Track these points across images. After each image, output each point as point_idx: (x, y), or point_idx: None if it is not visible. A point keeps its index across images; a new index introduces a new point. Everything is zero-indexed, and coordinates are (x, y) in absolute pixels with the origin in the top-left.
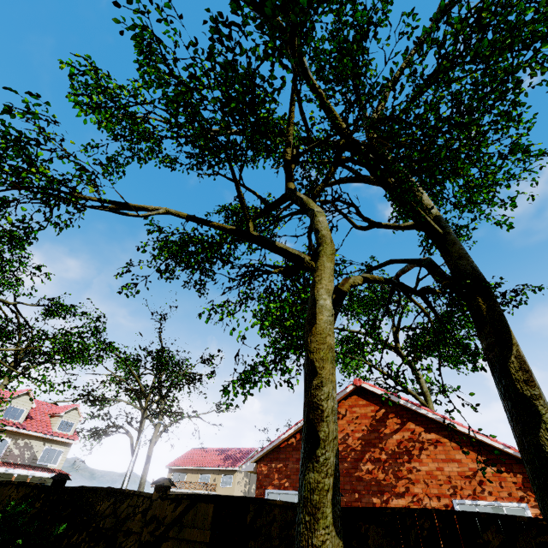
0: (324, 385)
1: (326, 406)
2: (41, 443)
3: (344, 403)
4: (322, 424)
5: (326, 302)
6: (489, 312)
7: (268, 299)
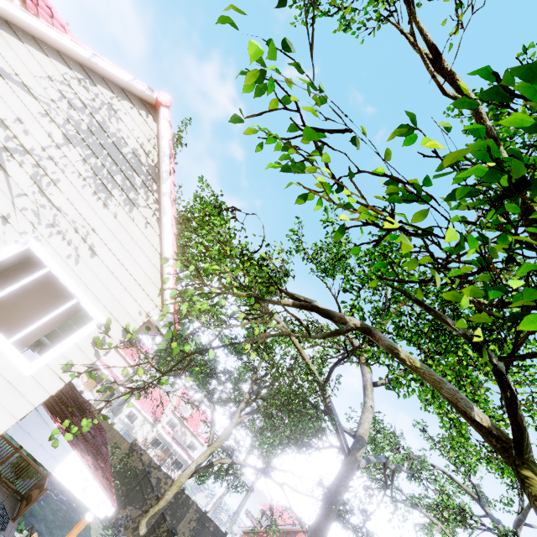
0: (170, 491)
1: (165, 496)
2: (191, 435)
3: (301, 535)
4: (161, 500)
5: (193, 466)
6: (316, 523)
7: (254, 435)
